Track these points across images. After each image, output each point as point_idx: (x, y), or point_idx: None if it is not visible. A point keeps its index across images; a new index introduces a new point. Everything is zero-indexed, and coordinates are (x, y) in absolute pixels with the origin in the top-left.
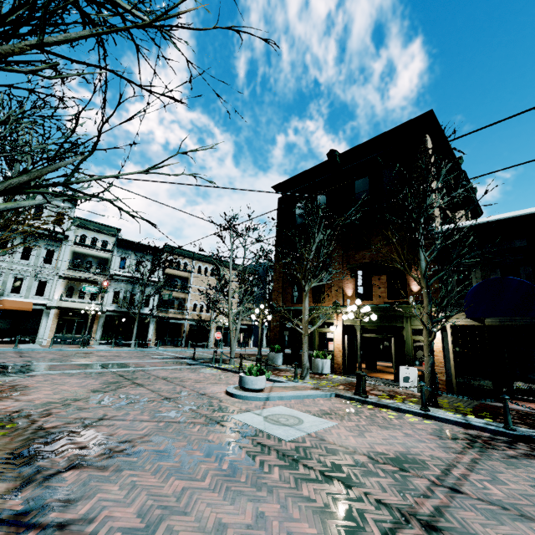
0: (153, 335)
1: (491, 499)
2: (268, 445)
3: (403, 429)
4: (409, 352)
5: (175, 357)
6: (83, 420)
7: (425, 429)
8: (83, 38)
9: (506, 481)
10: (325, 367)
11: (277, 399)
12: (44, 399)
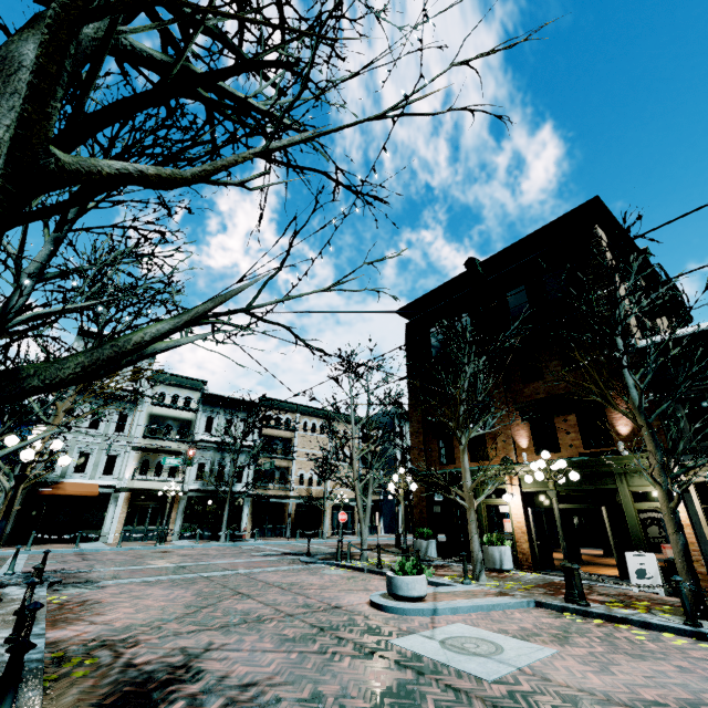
0: (248, 522)
1: None
2: (464, 688)
3: (670, 658)
4: (634, 529)
5: (281, 553)
6: (183, 650)
7: None
8: (309, 138)
9: None
10: (505, 559)
11: (449, 612)
12: (126, 621)
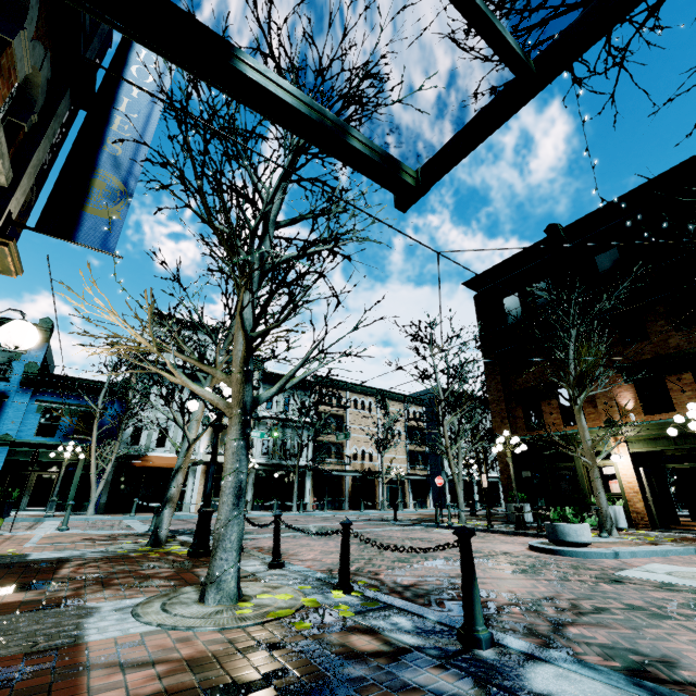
0: (310, 495)
1: None
2: None
3: None
4: None
5: (364, 519)
6: (430, 577)
7: None
8: None
9: None
10: (620, 518)
11: (629, 555)
12: (329, 559)
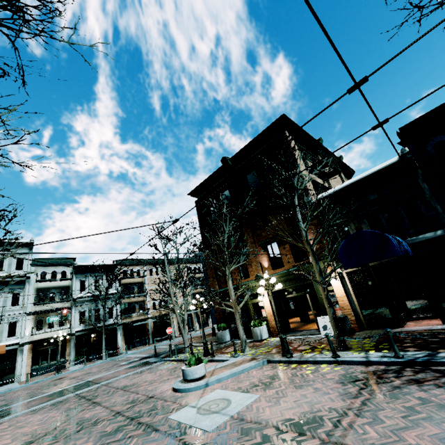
0: (122, 341)
1: (366, 444)
2: (192, 442)
3: (315, 383)
4: (322, 303)
5: (140, 358)
6: None
7: (333, 377)
8: None
9: (384, 418)
10: (263, 333)
11: (216, 382)
12: None
